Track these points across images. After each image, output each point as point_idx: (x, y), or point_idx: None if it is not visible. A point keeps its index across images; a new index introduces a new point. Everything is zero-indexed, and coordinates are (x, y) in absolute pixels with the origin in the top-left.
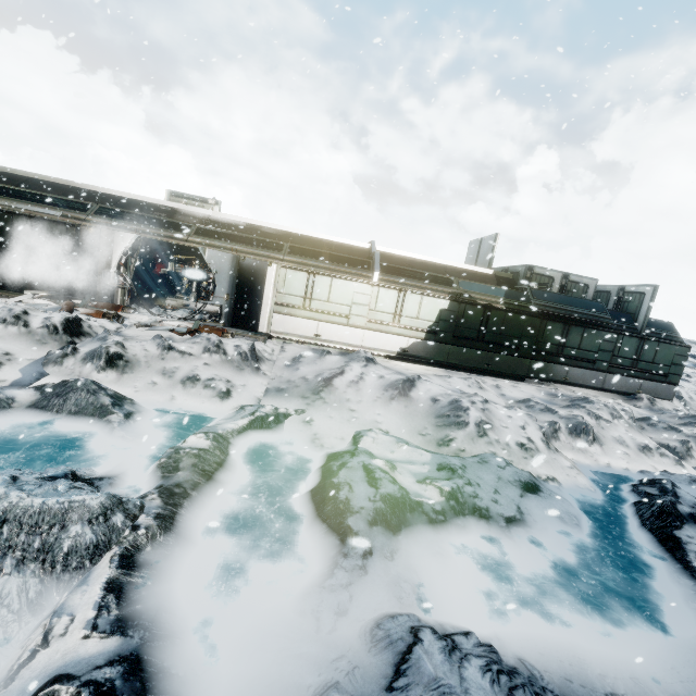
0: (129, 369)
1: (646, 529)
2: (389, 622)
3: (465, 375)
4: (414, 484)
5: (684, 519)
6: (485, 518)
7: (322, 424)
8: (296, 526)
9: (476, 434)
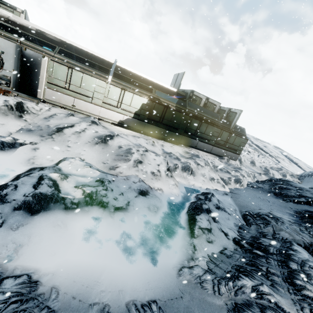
0: None
1: (187, 214)
2: None
3: (150, 138)
4: (71, 188)
5: (203, 211)
6: (104, 207)
7: (44, 151)
8: None
9: (132, 165)
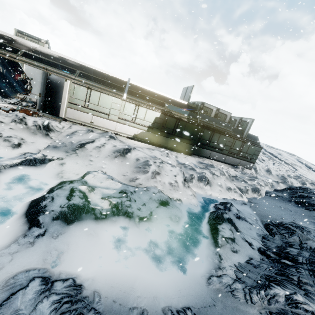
0: None
1: (208, 224)
2: (22, 274)
3: (164, 150)
4: (99, 199)
5: (224, 220)
6: (129, 217)
7: (70, 166)
8: (12, 219)
9: (151, 177)
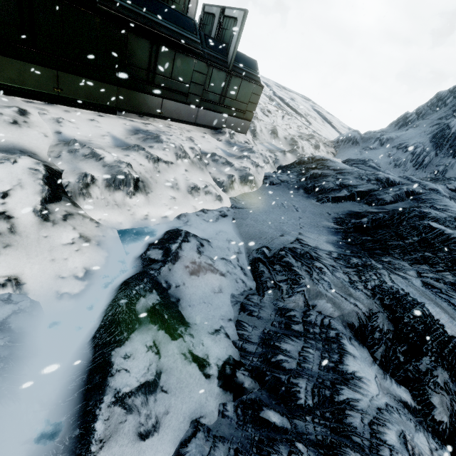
0: None
1: (93, 344)
2: None
3: (18, 102)
4: None
5: (138, 323)
6: None
7: None
8: None
9: None
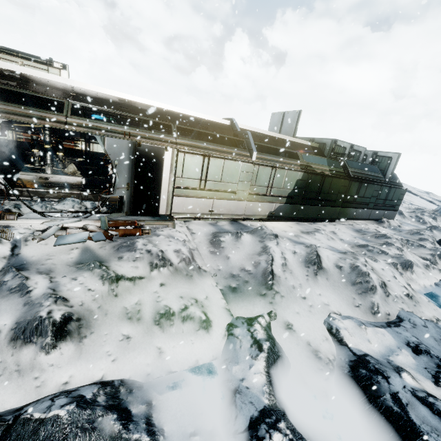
0: (86, 328)
1: None
2: None
3: (310, 225)
4: (439, 390)
5: None
6: None
7: (300, 326)
8: None
9: (385, 295)
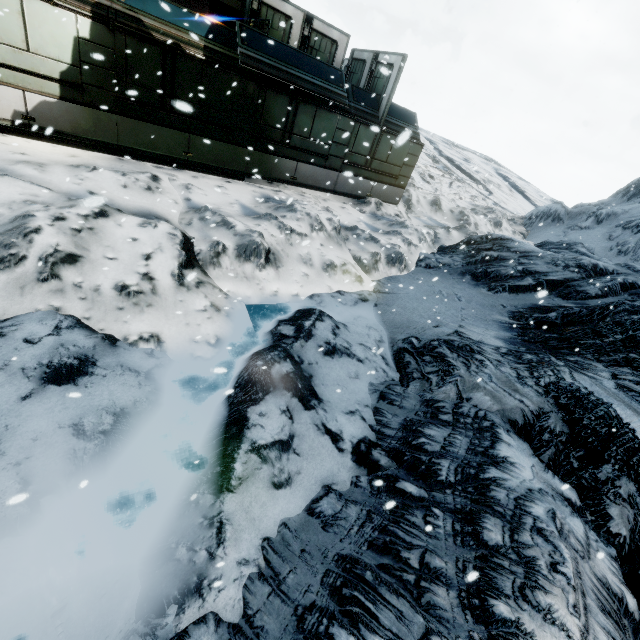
0: None
1: (228, 403)
2: None
3: (149, 168)
4: None
5: (272, 386)
6: None
7: None
8: None
9: (35, 277)
